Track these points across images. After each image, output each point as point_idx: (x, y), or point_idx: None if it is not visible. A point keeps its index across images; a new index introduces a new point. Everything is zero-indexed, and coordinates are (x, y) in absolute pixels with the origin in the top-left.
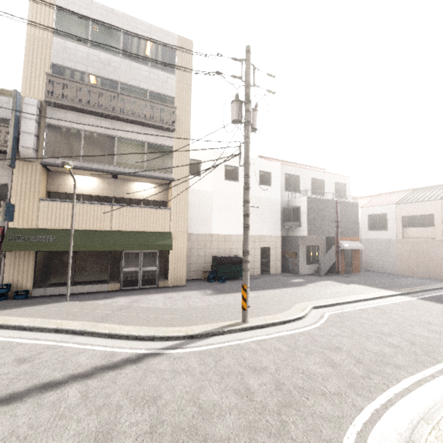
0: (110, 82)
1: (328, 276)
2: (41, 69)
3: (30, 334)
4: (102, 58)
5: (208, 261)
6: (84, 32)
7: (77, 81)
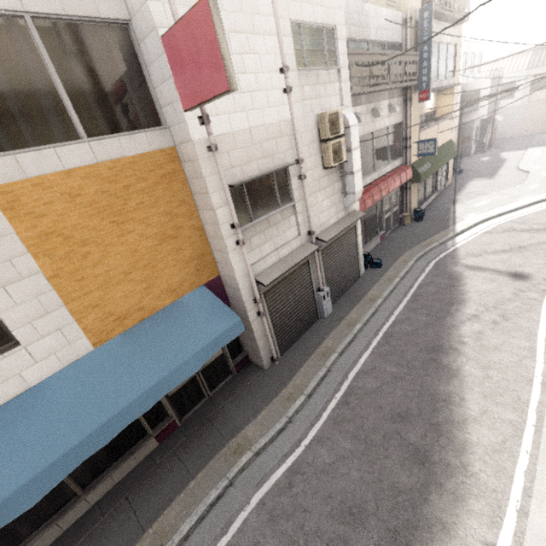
0: None
1: (486, 151)
2: None
3: (524, 210)
4: None
5: None
6: None
7: None
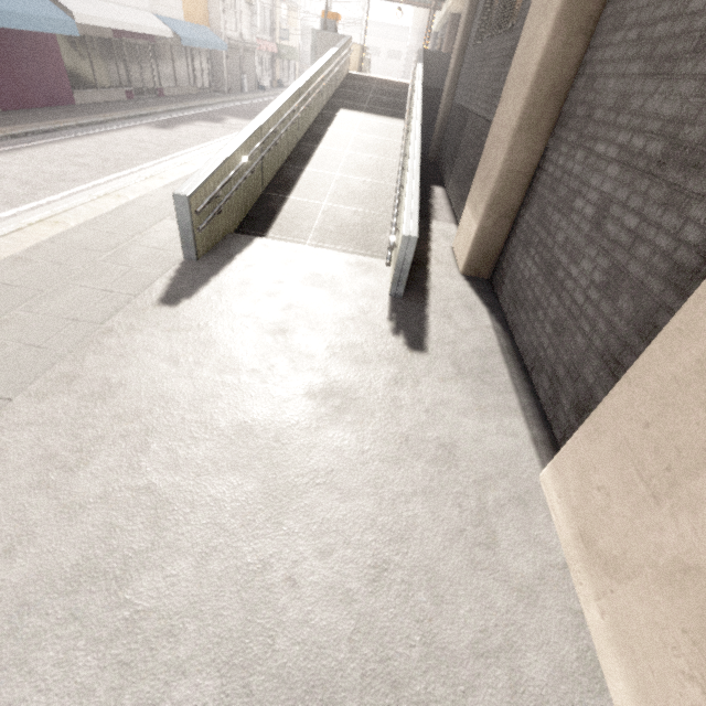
0: None
1: None
2: None
3: None
4: None
5: None
6: None
7: None
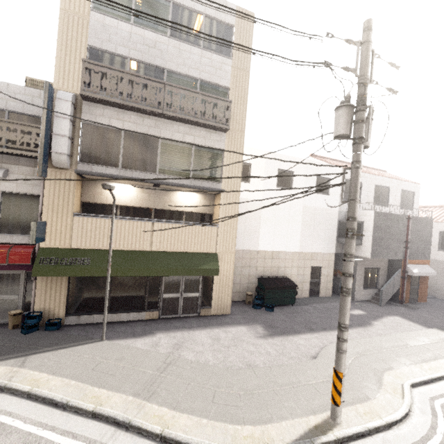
0: (155, 69)
1: (389, 305)
2: (77, 54)
3: (63, 418)
4: (147, 38)
5: (252, 281)
6: (127, 5)
7: (117, 69)
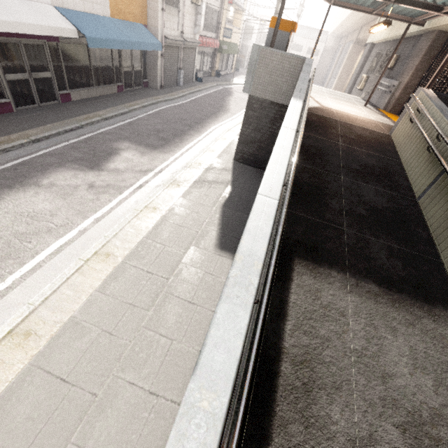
0: None
1: None
2: None
3: None
4: None
5: None
6: None
7: None
